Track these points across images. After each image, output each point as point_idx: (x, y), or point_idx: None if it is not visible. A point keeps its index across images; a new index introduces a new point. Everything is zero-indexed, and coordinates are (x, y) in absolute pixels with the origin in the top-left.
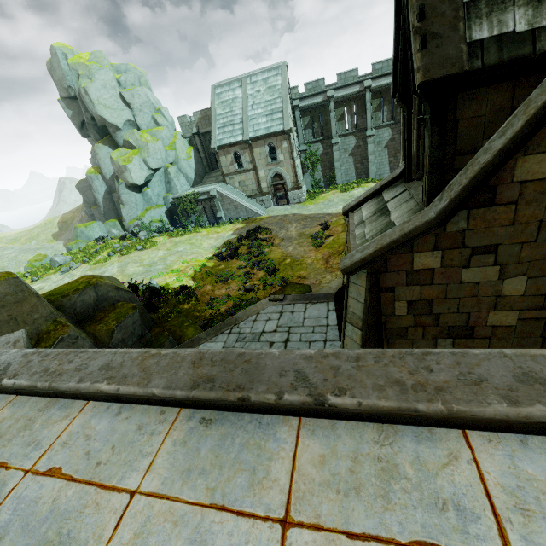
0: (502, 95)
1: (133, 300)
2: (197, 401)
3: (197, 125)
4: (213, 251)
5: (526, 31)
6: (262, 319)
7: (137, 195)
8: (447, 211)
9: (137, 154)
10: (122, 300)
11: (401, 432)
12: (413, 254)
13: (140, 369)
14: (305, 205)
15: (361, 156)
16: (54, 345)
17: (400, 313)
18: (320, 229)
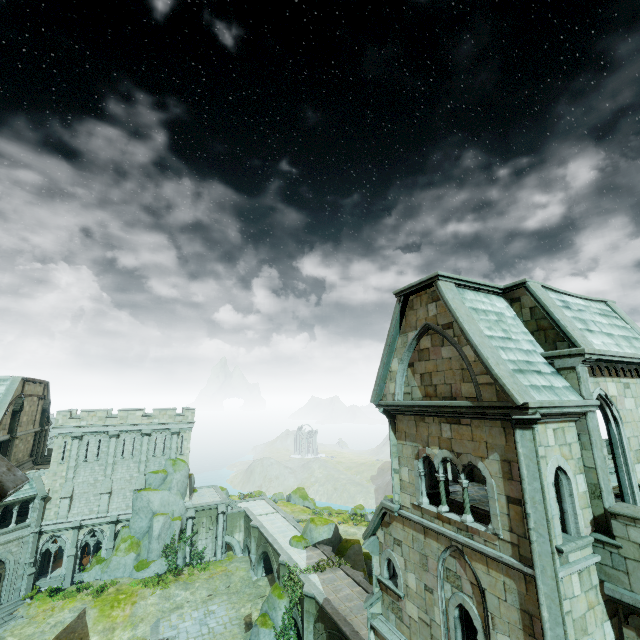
0: None
1: None
2: None
3: None
4: None
5: None
6: None
7: None
8: None
9: None
10: None
11: None
12: None
13: None
14: None
15: None
16: None
17: None
18: None
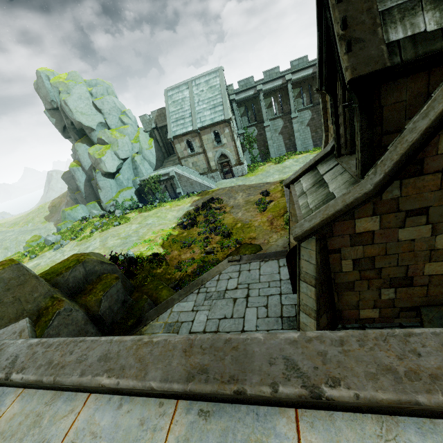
0: (419, 83)
1: (115, 271)
2: (194, 394)
3: (155, 121)
4: (176, 221)
5: (436, 30)
6: (224, 278)
7: (111, 181)
8: (383, 183)
9: (109, 149)
10: (106, 272)
11: (402, 424)
12: (354, 220)
13: (136, 360)
14: (247, 177)
15: (288, 134)
16: (52, 319)
17: (347, 270)
18: (262, 196)
